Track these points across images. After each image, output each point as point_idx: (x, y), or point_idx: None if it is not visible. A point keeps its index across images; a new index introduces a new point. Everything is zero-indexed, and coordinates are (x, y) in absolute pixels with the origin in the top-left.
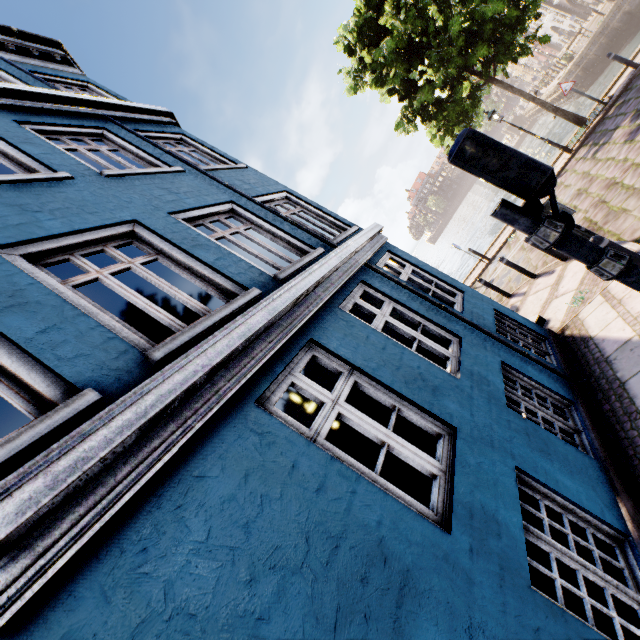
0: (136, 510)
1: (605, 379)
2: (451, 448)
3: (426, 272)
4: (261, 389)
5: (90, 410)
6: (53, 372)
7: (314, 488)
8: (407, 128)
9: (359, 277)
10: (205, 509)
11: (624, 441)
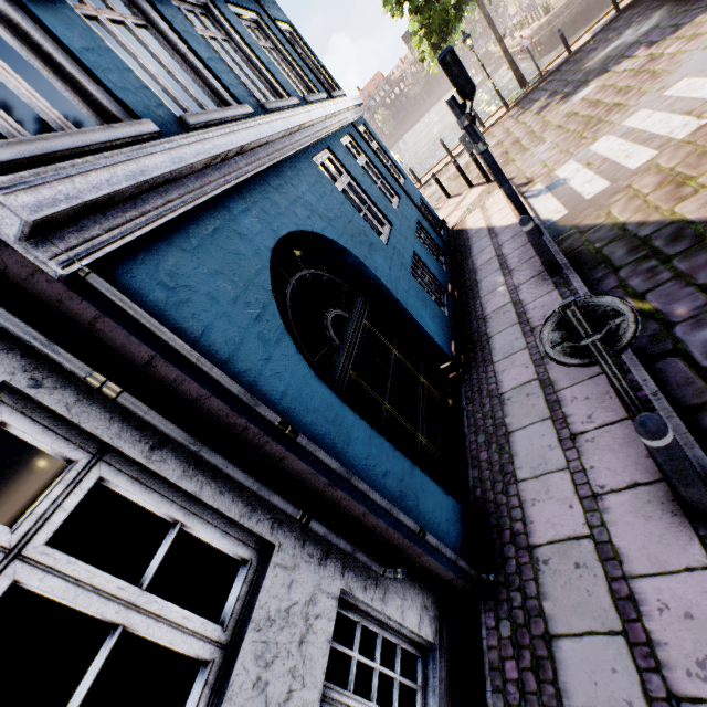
0: (284, 166)
1: (464, 247)
2: (389, 231)
3: (386, 154)
4: (313, 155)
5: (251, 116)
6: (224, 87)
7: (341, 202)
8: (394, 9)
9: (348, 130)
10: (306, 182)
11: (460, 269)
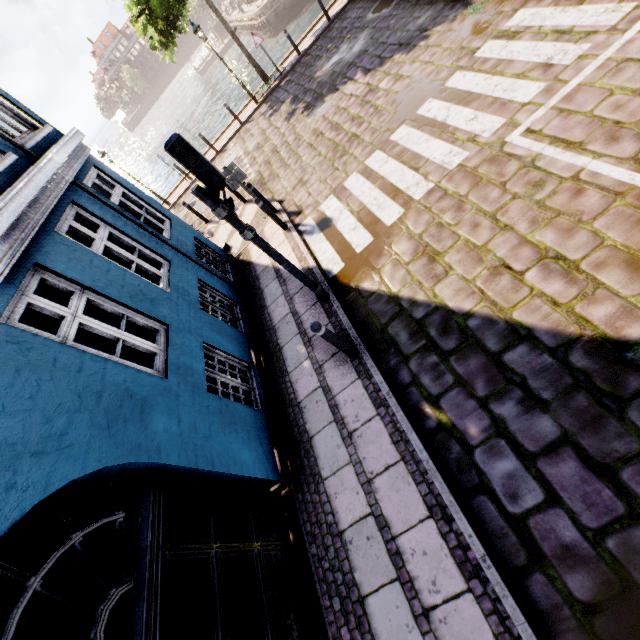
0: None
1: (256, 289)
2: (166, 337)
3: (137, 196)
4: (2, 310)
5: None
6: None
7: (76, 370)
8: None
9: (69, 197)
10: None
11: (259, 322)
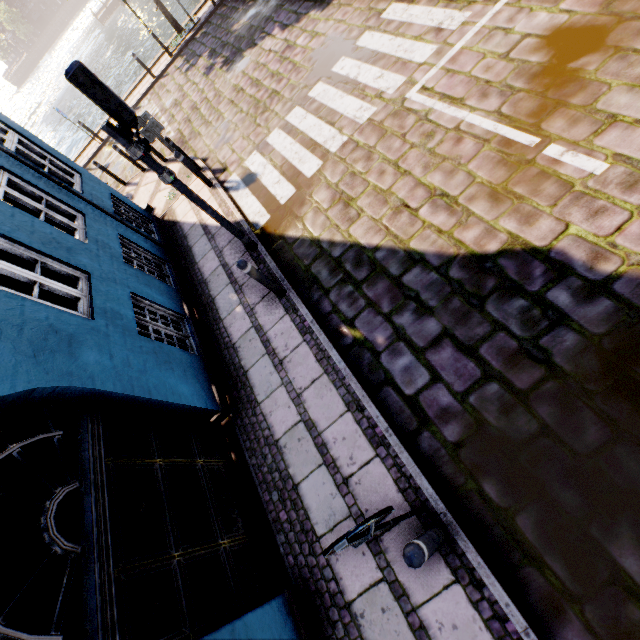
0: None
1: (184, 247)
2: (88, 284)
3: (37, 145)
4: None
5: None
6: None
7: None
8: None
9: None
10: None
11: (190, 278)
